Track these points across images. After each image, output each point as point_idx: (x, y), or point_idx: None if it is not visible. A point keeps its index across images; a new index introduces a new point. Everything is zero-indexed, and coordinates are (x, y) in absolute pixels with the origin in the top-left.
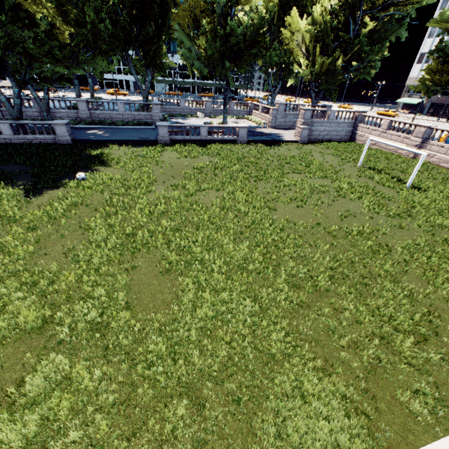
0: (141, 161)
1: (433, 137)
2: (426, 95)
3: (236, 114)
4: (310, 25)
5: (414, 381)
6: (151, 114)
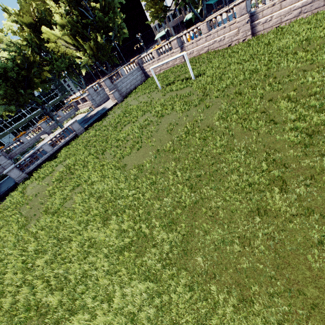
0: (6, 213)
1: (184, 41)
2: (160, 22)
3: (69, 116)
4: (62, 30)
5: (308, 230)
6: (1, 166)
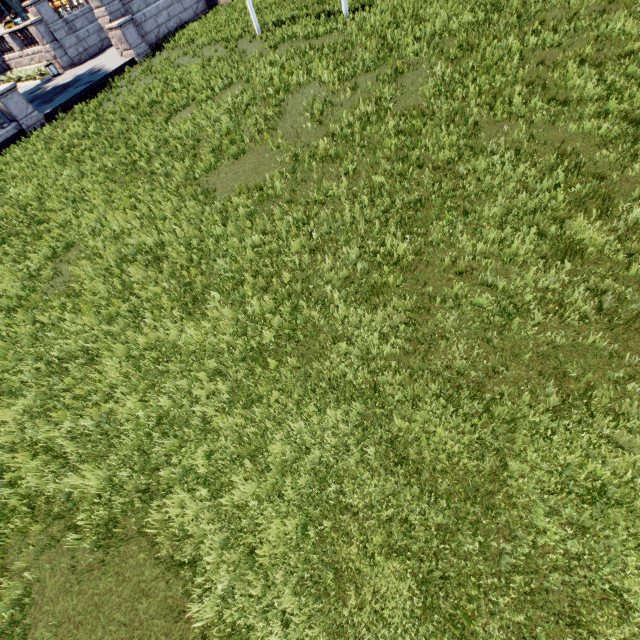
0: None
1: None
2: None
3: None
4: None
5: None
6: None
